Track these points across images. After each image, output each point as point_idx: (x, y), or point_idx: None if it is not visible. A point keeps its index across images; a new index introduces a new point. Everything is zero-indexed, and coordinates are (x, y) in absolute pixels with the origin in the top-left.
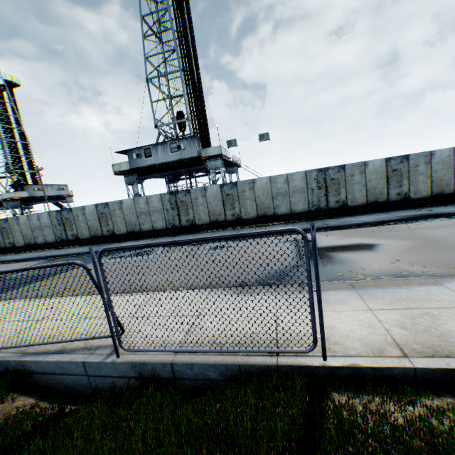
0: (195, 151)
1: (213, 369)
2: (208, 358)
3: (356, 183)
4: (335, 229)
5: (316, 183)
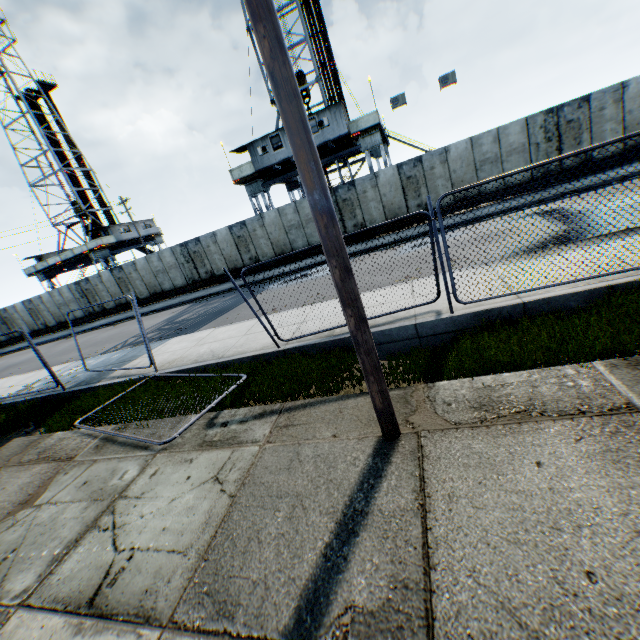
0: (344, 125)
1: (575, 298)
2: (564, 291)
3: (607, 121)
4: (585, 191)
5: (543, 133)
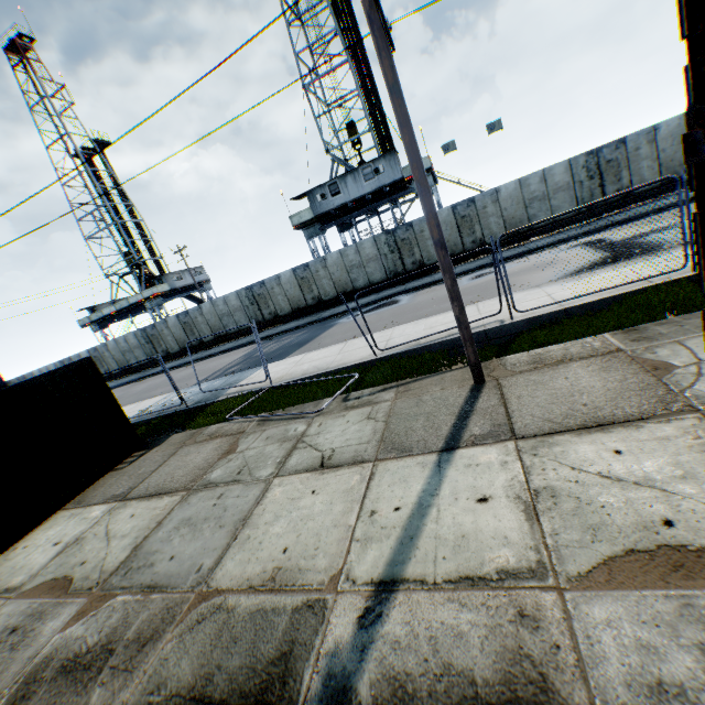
0: (399, 171)
1: (601, 303)
2: (593, 299)
3: (643, 159)
4: (625, 223)
5: (585, 172)
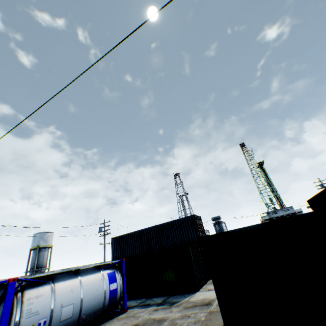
0: (294, 210)
1: None
2: None
3: None
4: None
5: None
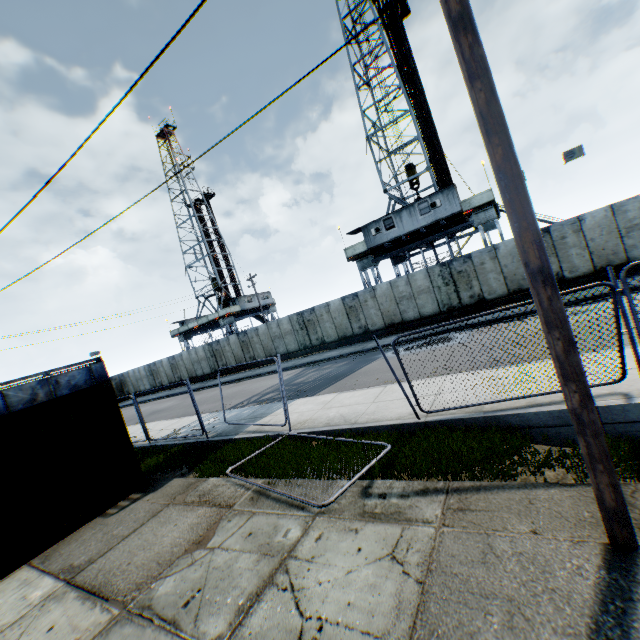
0: (457, 204)
1: None
2: None
3: None
4: None
5: None
